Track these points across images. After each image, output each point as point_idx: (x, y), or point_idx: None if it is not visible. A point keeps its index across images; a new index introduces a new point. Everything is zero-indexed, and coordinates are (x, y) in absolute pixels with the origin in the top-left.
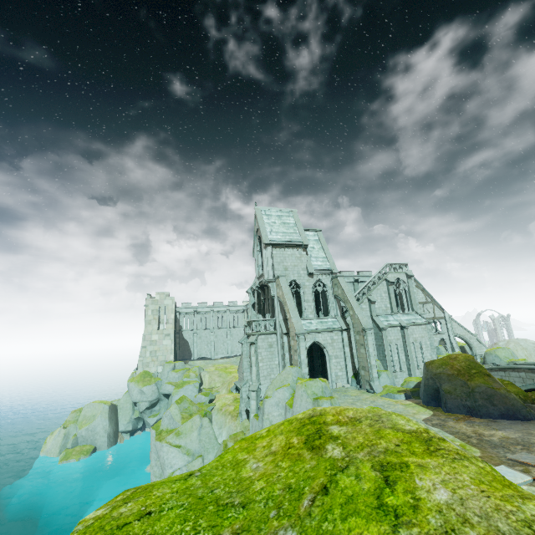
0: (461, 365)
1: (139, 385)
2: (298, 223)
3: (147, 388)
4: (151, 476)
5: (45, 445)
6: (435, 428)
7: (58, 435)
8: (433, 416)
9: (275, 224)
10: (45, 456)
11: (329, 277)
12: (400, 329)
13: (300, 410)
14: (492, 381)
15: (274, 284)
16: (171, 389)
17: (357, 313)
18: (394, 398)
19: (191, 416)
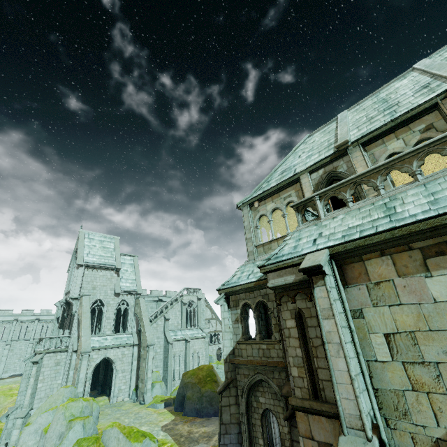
0: (203, 374)
1: None
2: (117, 249)
3: None
4: None
5: None
6: (165, 432)
7: None
8: (172, 421)
9: (95, 247)
10: None
11: (134, 297)
12: (185, 342)
13: (53, 435)
14: (216, 386)
15: (78, 302)
16: None
17: (146, 330)
18: (156, 407)
19: None
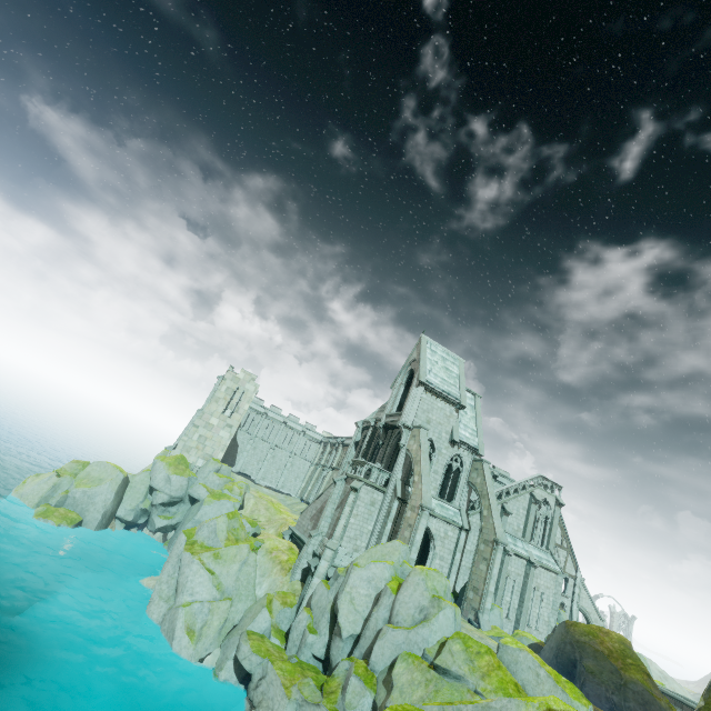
0: (613, 645)
1: (169, 470)
2: (461, 376)
3: (177, 478)
4: (154, 594)
5: (23, 486)
6: None
7: (47, 481)
8: None
9: (437, 364)
10: (17, 500)
11: (471, 456)
12: (526, 564)
13: (409, 602)
14: (652, 685)
15: (409, 433)
16: (204, 495)
17: (494, 516)
18: None
19: (237, 542)
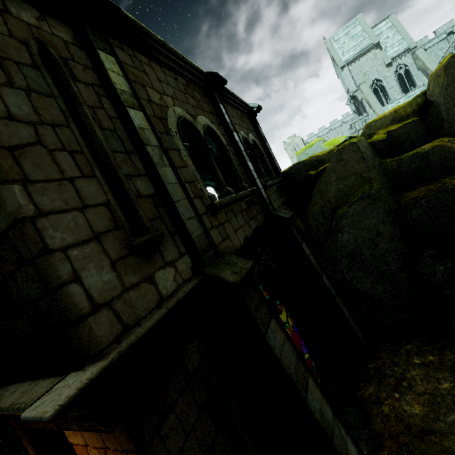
0: None
1: None
2: (364, 28)
3: None
4: None
5: None
6: None
7: None
8: None
9: (344, 44)
10: None
11: (409, 55)
12: None
13: None
14: None
15: (359, 92)
16: None
17: None
18: None
19: None
